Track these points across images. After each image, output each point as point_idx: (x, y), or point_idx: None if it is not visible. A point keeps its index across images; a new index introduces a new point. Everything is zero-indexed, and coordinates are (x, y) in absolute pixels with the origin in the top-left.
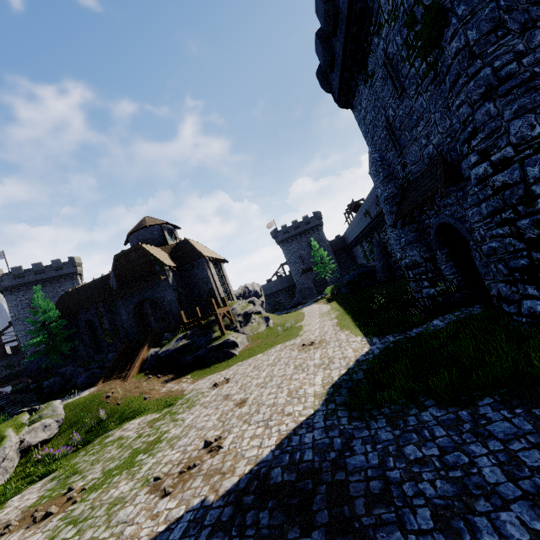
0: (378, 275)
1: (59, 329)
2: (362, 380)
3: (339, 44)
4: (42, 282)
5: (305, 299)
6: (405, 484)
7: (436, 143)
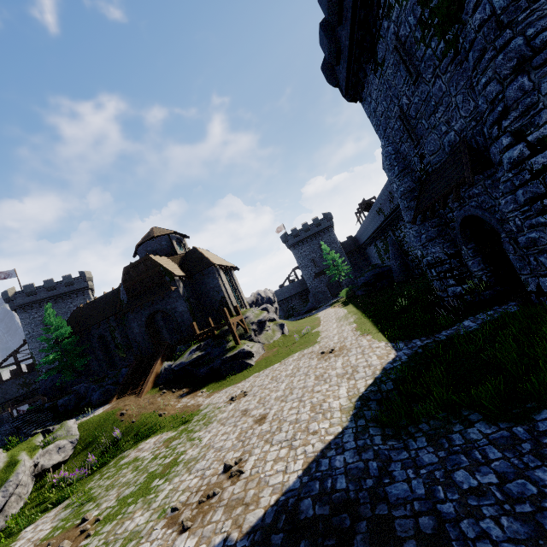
0: (395, 275)
1: (72, 345)
2: (392, 391)
3: (345, 33)
4: (54, 298)
5: (320, 304)
6: (463, 522)
7: (458, 128)
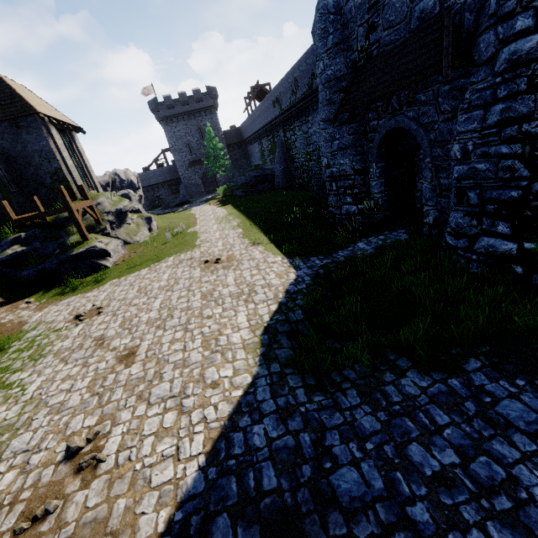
0: (276, 180)
1: None
2: (302, 321)
3: None
4: None
5: (192, 198)
6: None
7: None
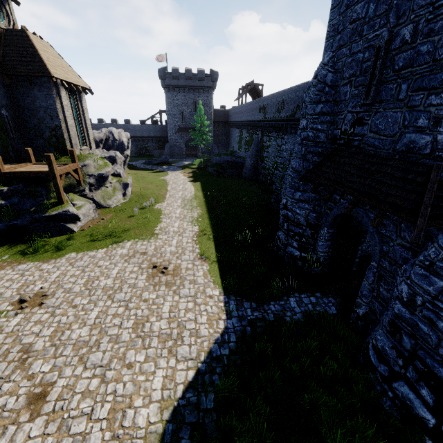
0: (244, 171)
1: None
2: (211, 412)
3: None
4: None
5: (173, 157)
6: None
7: None
